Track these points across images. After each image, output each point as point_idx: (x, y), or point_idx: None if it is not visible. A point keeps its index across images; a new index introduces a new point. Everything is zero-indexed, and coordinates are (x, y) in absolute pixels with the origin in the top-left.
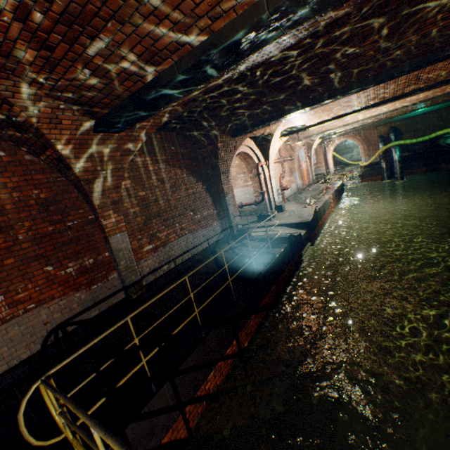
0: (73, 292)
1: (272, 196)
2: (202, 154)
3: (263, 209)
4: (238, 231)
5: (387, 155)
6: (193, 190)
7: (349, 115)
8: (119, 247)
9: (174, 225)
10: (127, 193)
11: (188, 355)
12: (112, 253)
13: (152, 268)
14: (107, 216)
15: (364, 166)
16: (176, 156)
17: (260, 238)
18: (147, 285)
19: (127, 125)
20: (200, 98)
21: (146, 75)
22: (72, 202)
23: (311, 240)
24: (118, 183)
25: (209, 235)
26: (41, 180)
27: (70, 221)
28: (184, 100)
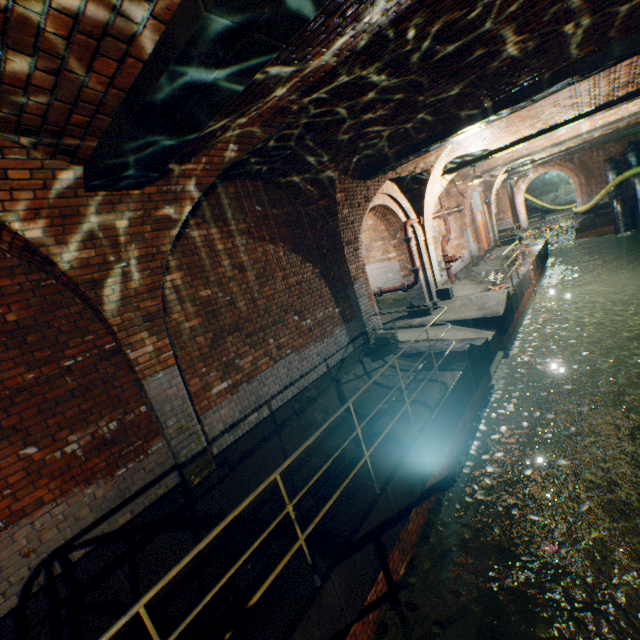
0: (80, 488)
1: (431, 274)
2: (310, 214)
3: (416, 296)
4: (377, 340)
5: (624, 191)
6: (296, 277)
7: (571, 123)
8: (163, 396)
9: (265, 342)
10: (177, 294)
11: (286, 639)
12: (151, 407)
13: (228, 423)
14: (137, 342)
15: (581, 212)
16: (265, 222)
17: (416, 352)
18: (220, 454)
19: (148, 171)
20: (292, 105)
21: (136, 34)
22: (72, 322)
23: (504, 346)
24: (155, 280)
25: (328, 351)
26: (8, 288)
27: (69, 358)
28: (261, 112)
